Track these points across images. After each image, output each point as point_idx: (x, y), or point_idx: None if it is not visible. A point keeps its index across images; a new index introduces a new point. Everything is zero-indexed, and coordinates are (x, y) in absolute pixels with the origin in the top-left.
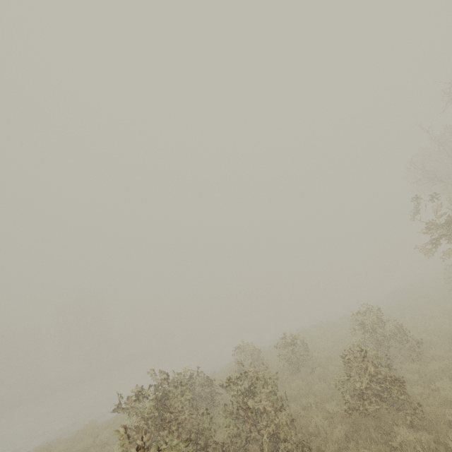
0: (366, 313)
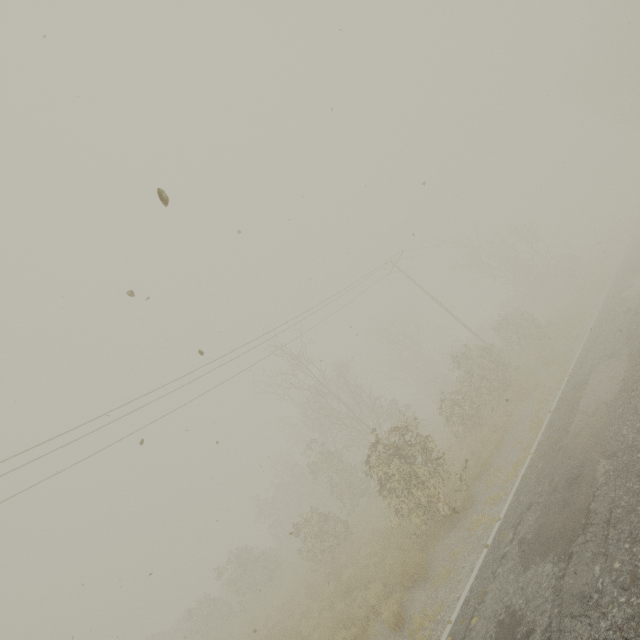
0: None
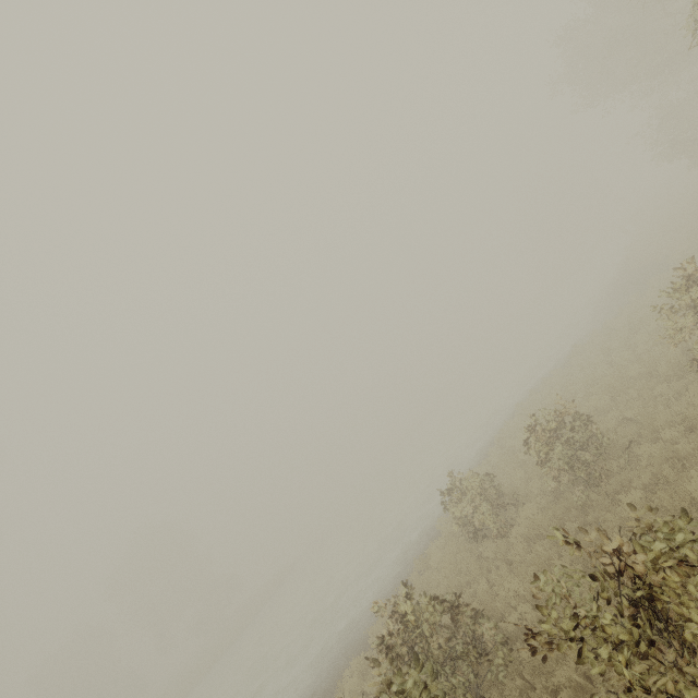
0: (693, 282)
